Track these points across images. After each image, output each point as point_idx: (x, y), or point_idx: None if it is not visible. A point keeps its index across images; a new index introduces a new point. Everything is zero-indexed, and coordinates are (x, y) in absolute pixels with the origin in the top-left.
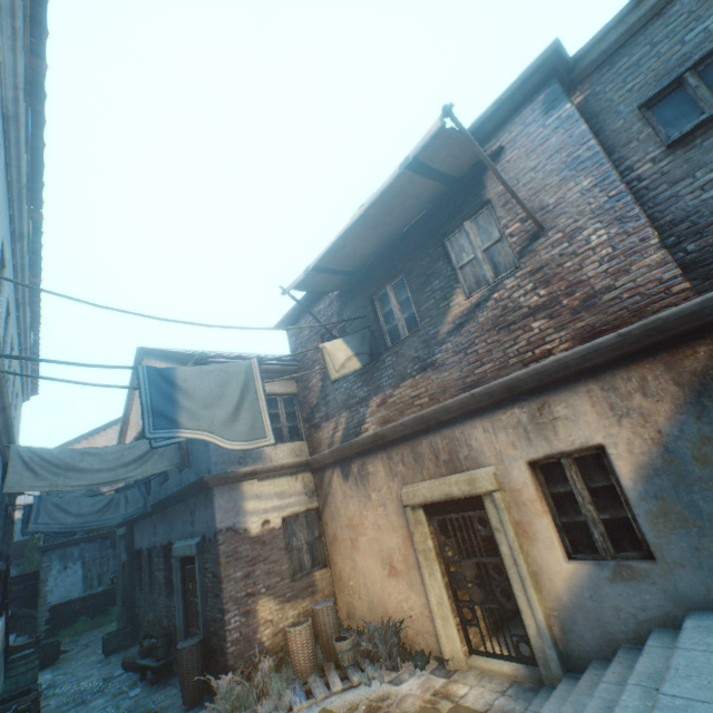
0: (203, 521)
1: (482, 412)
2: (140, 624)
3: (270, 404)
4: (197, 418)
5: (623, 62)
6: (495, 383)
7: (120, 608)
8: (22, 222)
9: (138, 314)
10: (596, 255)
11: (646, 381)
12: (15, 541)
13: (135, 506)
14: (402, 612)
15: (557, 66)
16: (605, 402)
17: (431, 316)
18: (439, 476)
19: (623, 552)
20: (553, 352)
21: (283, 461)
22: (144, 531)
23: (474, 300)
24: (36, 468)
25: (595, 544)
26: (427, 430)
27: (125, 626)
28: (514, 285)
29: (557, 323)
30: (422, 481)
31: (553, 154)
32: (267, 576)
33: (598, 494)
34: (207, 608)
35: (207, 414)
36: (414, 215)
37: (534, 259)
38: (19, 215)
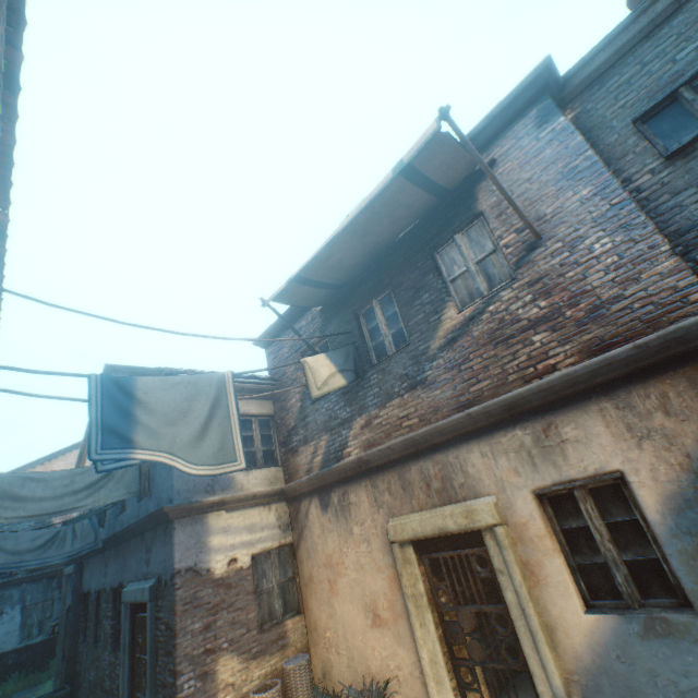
0: (159, 560)
1: (480, 434)
2: (80, 684)
3: (244, 426)
4: (157, 436)
5: (613, 81)
6: (494, 401)
7: (59, 664)
8: None
9: (98, 316)
10: (601, 264)
11: (668, 398)
12: None
13: (83, 541)
14: (388, 671)
15: (549, 82)
16: (621, 422)
17: (421, 331)
18: (431, 507)
19: (653, 600)
20: (557, 367)
21: (255, 489)
22: (94, 571)
23: (467, 313)
24: None
25: (618, 590)
26: (417, 454)
27: (61, 687)
28: (511, 297)
29: (561, 336)
30: (412, 513)
31: (548, 165)
32: (231, 627)
33: (618, 529)
34: (157, 669)
35: (169, 432)
36: (404, 227)
37: (532, 269)
38: None
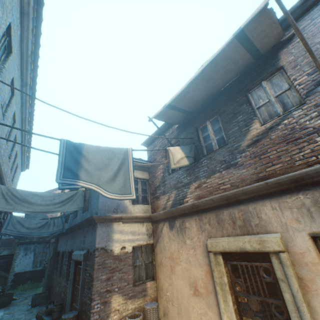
0: (89, 242)
1: (271, 196)
2: (52, 292)
3: None
4: (91, 175)
5: None
6: (286, 176)
7: (45, 281)
8: (27, 76)
9: (68, 112)
10: None
11: None
12: (10, 238)
13: (57, 228)
14: None
15: None
16: None
17: (235, 136)
18: (235, 235)
19: None
20: None
21: (137, 214)
22: (62, 242)
23: (267, 125)
24: (8, 198)
25: None
26: (227, 205)
27: (45, 291)
28: (300, 114)
29: None
30: (222, 237)
31: None
32: (120, 281)
33: None
34: (83, 294)
35: (97, 174)
36: (230, 78)
37: (318, 96)
38: (26, 72)
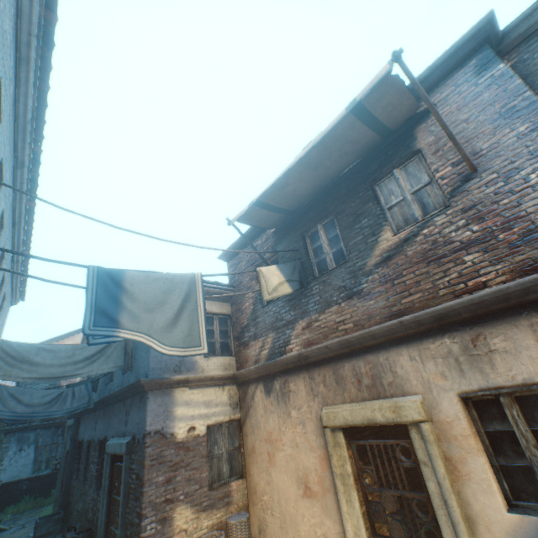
0: (135, 422)
1: (409, 340)
2: (71, 511)
3: (207, 321)
4: (138, 320)
5: None
6: (425, 312)
7: (58, 493)
8: (24, 152)
9: (99, 221)
10: (536, 192)
11: None
12: None
13: (80, 401)
14: (315, 537)
15: (490, 35)
16: None
17: (359, 250)
18: (361, 400)
19: None
20: (488, 284)
21: (213, 373)
22: (87, 425)
23: (402, 235)
24: None
25: None
26: (350, 354)
27: (57, 512)
28: (444, 222)
29: (493, 256)
30: (343, 404)
31: (485, 106)
32: (187, 483)
33: None
34: (127, 510)
35: (148, 318)
36: (349, 162)
37: (466, 197)
38: (22, 146)
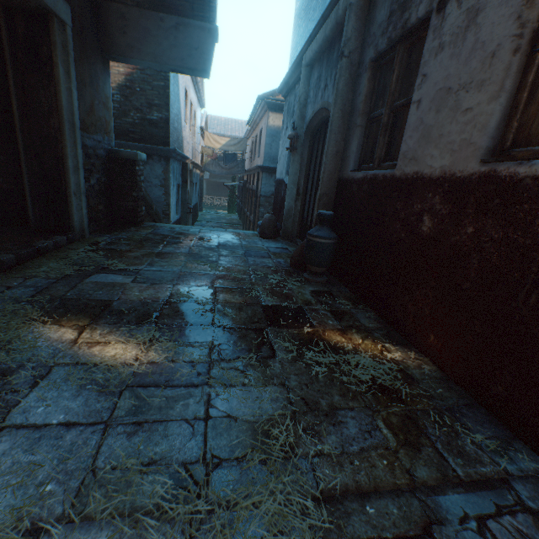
0: None
1: None
2: None
3: None
4: None
5: None
6: None
7: None
8: None
9: None
10: None
11: None
12: None
13: None
14: None
15: None
16: None
17: None
18: None
19: None
20: None
21: None
22: None
23: None
24: None
25: None
26: None
27: None
28: None
29: None
30: None
31: None
32: None
33: None
34: None
35: None
36: None
37: None
38: None
